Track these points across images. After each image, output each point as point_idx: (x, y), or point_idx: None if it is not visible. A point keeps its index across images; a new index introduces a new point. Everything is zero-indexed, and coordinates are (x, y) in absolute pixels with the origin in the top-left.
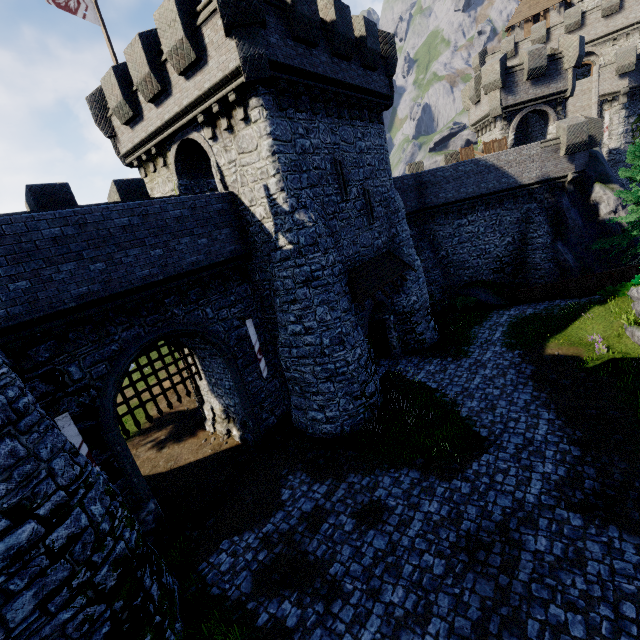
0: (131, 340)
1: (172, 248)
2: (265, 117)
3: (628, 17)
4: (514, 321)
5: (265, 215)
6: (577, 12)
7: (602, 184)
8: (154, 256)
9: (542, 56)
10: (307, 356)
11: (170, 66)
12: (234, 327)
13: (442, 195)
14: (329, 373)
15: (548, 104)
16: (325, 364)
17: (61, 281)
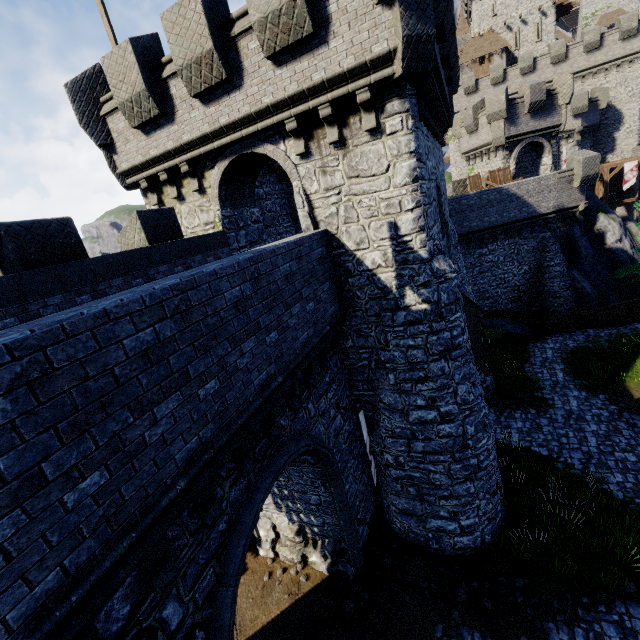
0: (240, 499)
1: (285, 325)
2: (410, 128)
3: (572, 66)
4: (565, 356)
5: (382, 263)
6: (530, 57)
7: (605, 214)
8: (269, 344)
9: (542, 91)
10: (441, 451)
11: (245, 44)
12: (331, 419)
13: (466, 224)
14: (470, 470)
15: (543, 137)
16: (465, 459)
17: (158, 441)
